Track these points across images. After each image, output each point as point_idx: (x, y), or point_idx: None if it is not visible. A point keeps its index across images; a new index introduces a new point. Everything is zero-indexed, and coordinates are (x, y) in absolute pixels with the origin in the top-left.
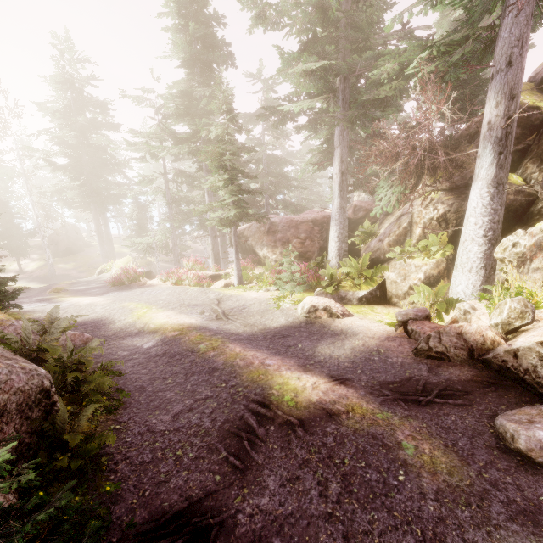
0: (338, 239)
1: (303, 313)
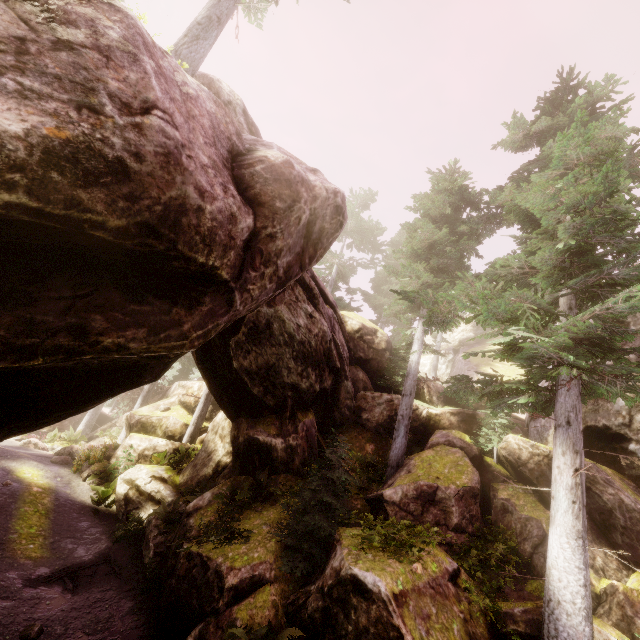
0: (85, 424)
1: (22, 443)
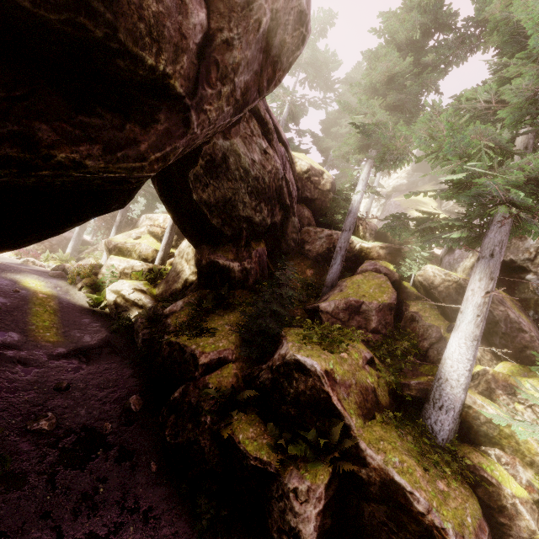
0: (72, 248)
1: (21, 261)
